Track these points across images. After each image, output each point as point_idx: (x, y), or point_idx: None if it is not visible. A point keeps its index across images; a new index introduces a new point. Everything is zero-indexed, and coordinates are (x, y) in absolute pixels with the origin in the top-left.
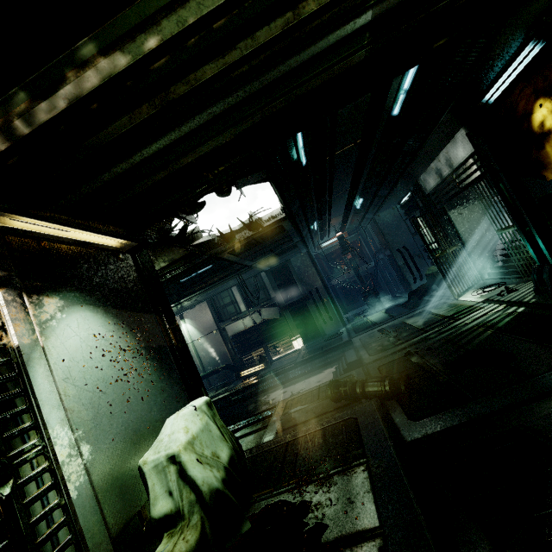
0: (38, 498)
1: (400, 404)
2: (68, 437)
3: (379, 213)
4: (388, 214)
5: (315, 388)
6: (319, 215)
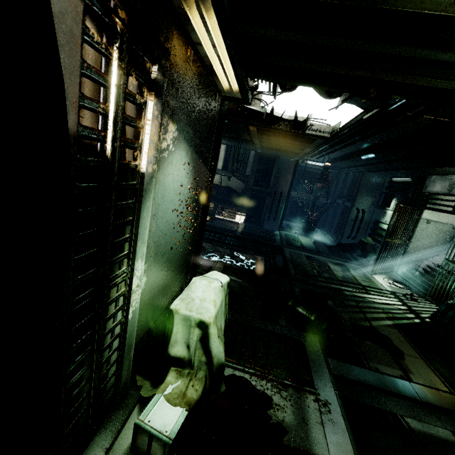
0: (113, 315)
1: (313, 332)
2: (141, 270)
3: (370, 173)
4: (376, 178)
5: (249, 270)
6: (336, 144)
